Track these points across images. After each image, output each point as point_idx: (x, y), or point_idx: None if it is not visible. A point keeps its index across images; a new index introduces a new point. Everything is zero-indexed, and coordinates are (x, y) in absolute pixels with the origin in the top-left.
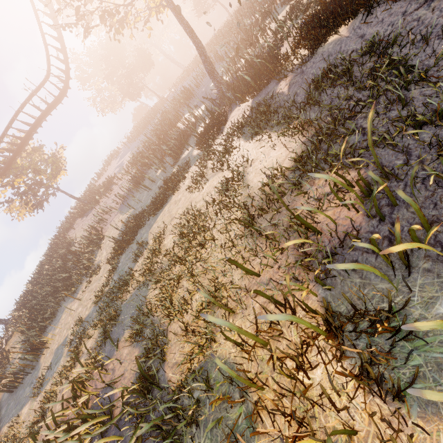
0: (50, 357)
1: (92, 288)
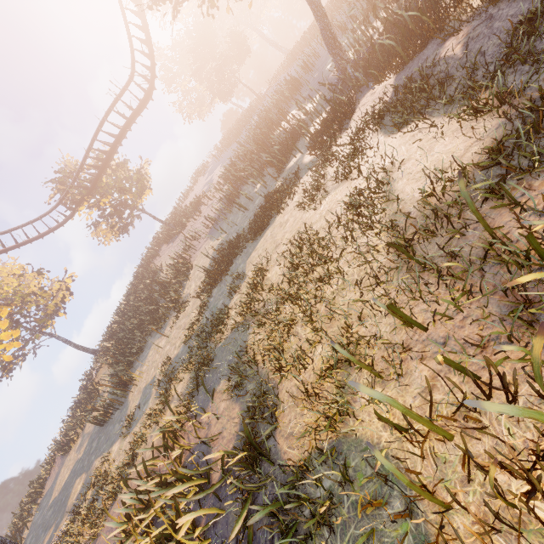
0: (138, 396)
1: (180, 325)
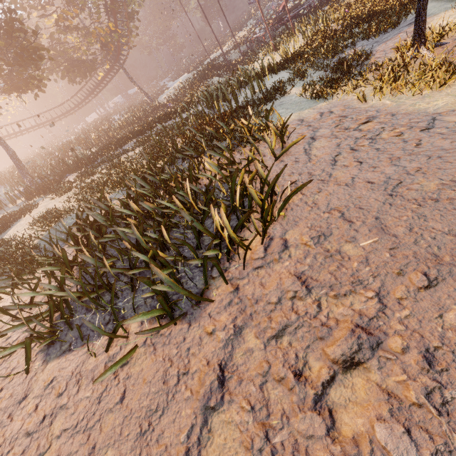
0: None
1: None
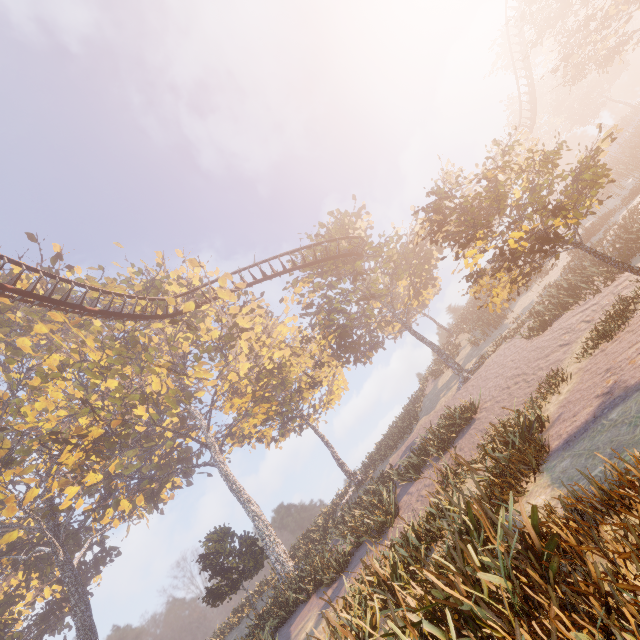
0: (516, 315)
1: (551, 275)
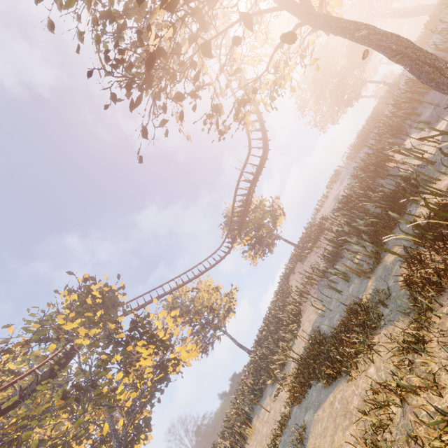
0: None
1: (275, 411)
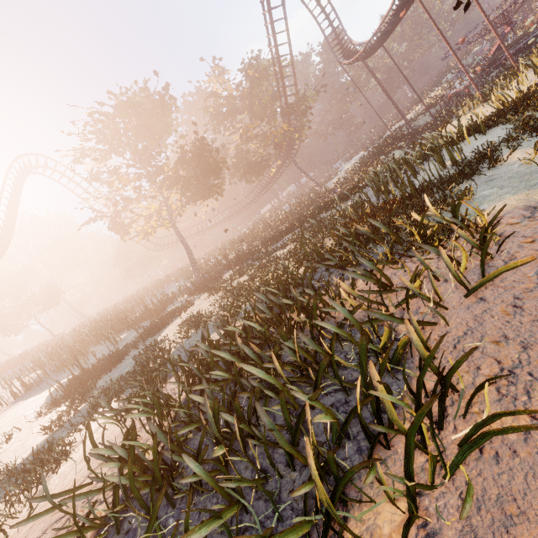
0: None
1: None
